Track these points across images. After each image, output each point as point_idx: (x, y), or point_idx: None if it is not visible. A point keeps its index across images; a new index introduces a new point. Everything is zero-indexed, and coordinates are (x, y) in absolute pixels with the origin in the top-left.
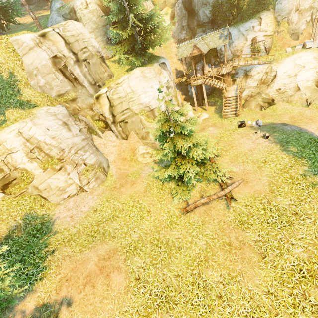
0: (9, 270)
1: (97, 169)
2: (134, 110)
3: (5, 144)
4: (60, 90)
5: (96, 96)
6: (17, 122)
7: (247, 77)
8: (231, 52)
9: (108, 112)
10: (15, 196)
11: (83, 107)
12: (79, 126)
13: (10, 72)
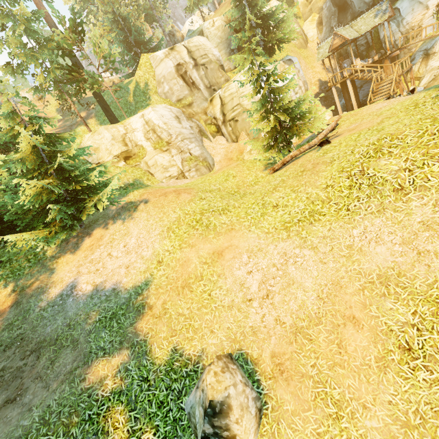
0: (115, 172)
1: (200, 161)
2: (245, 105)
3: (132, 125)
4: (180, 95)
5: (210, 99)
6: (142, 111)
7: (427, 58)
8: (402, 34)
9: (219, 111)
10: (131, 166)
11: (198, 111)
12: (190, 124)
13: (145, 83)
